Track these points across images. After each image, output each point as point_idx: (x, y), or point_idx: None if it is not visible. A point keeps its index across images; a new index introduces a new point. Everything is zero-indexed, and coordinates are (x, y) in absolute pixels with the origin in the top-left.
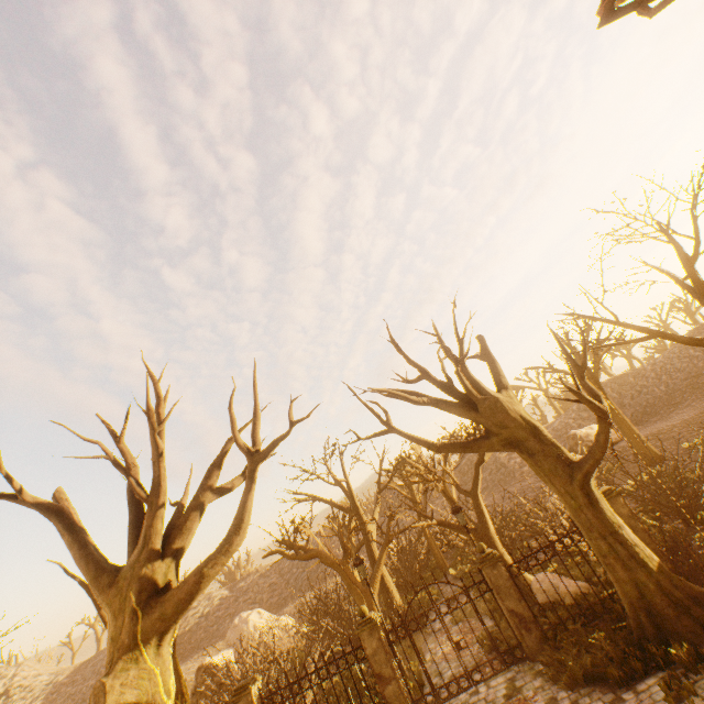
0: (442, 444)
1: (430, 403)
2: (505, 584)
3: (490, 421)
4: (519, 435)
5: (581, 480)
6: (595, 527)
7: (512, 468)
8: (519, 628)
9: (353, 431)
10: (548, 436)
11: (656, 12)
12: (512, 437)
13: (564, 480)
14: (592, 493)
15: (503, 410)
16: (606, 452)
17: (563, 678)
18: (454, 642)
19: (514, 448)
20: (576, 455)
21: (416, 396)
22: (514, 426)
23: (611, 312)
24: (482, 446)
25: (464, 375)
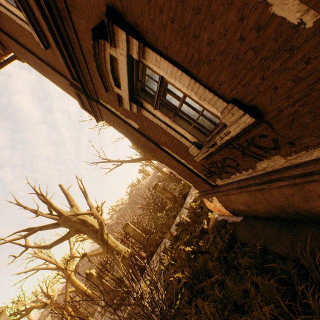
0: (52, 244)
1: (35, 231)
2: (97, 282)
3: (66, 226)
4: (78, 227)
5: (100, 236)
6: (109, 251)
7: (146, 194)
8: (106, 295)
9: (12, 255)
10: (89, 222)
11: (23, 62)
12: (76, 228)
13: (96, 239)
14: (105, 239)
15: (69, 220)
16: (102, 225)
17: (111, 311)
18: (85, 316)
19: (80, 232)
20: (159, 183)
21: (30, 230)
22: (75, 224)
23: (105, 159)
24: (69, 236)
25: (52, 209)
